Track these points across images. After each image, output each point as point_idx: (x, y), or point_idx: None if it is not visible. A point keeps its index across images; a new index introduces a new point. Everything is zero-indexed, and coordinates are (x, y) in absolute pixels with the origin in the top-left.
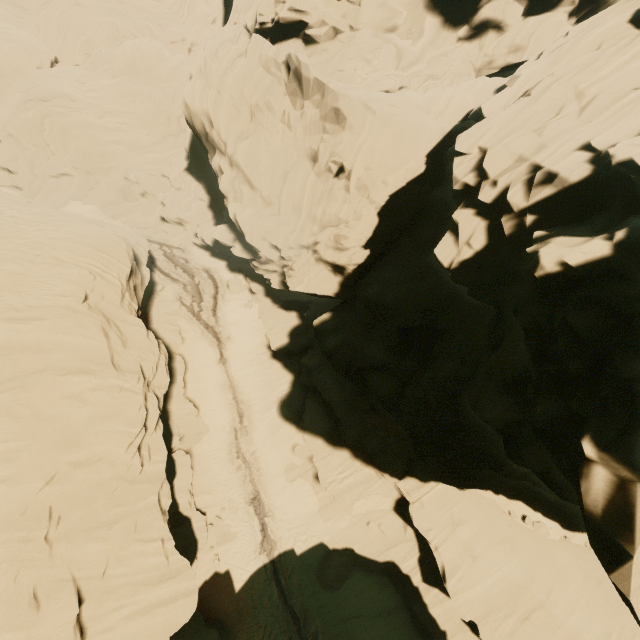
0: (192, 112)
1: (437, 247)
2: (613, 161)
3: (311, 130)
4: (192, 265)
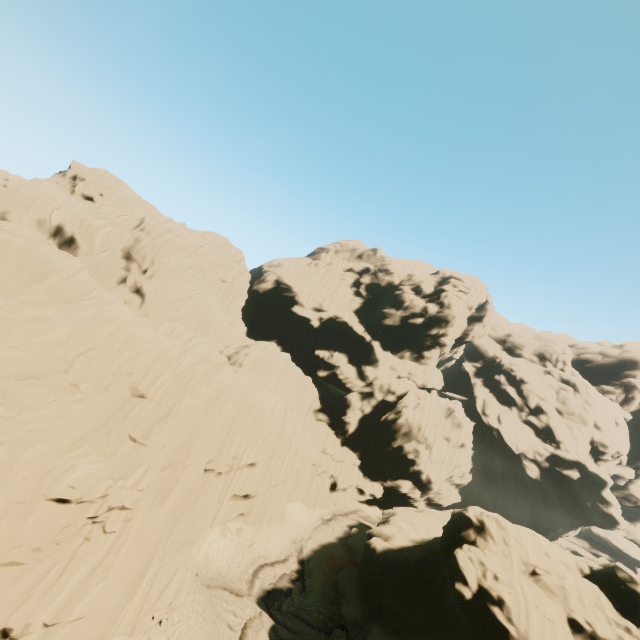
0: (409, 423)
1: (529, 473)
2: (553, 452)
3: (447, 428)
4: (374, 519)
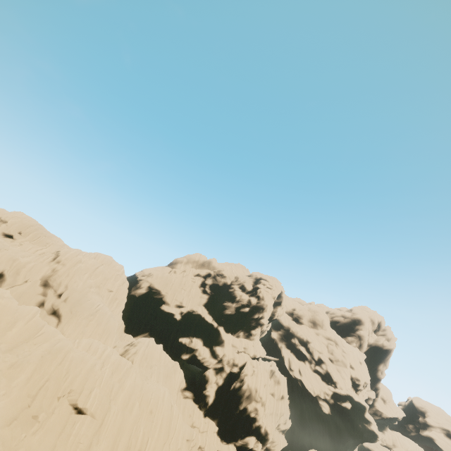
0: (249, 388)
1: (324, 410)
2: (334, 390)
3: (272, 385)
4: None
